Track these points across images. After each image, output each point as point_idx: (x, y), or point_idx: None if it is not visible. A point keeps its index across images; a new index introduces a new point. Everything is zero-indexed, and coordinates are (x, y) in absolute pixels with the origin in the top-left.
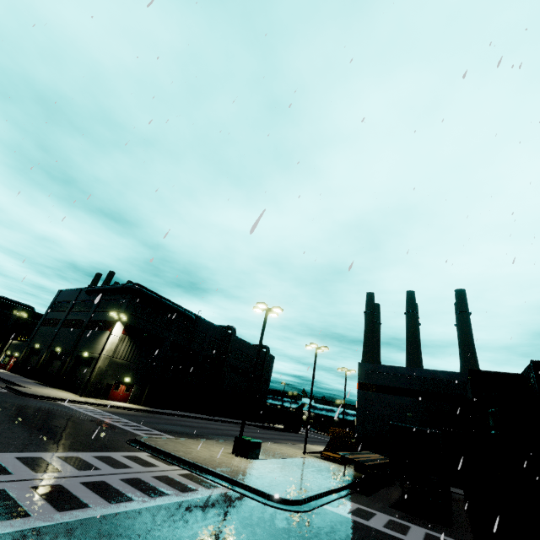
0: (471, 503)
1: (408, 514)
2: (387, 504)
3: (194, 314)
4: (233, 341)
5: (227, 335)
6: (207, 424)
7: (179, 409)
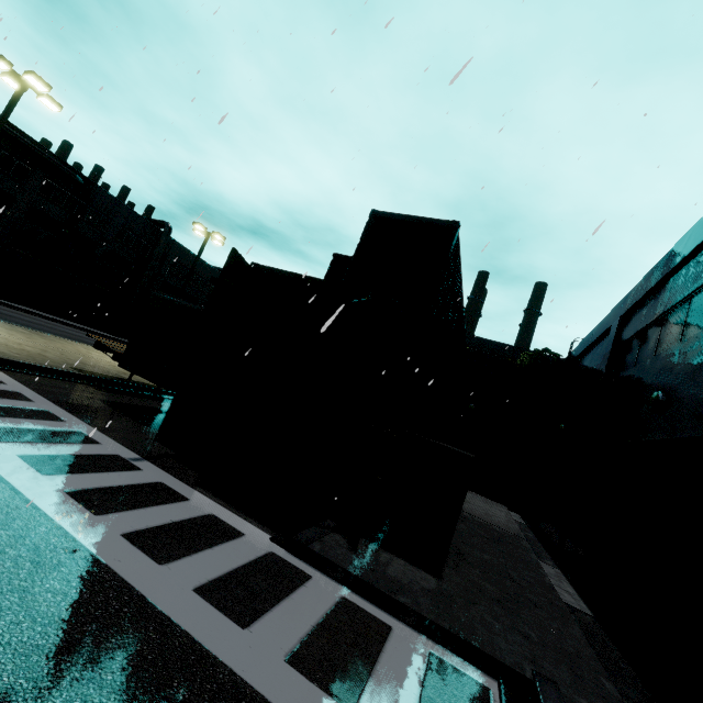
0: (175, 395)
1: (116, 409)
2: (110, 400)
3: (85, 177)
4: (163, 244)
5: (158, 234)
6: (67, 330)
7: (54, 313)
